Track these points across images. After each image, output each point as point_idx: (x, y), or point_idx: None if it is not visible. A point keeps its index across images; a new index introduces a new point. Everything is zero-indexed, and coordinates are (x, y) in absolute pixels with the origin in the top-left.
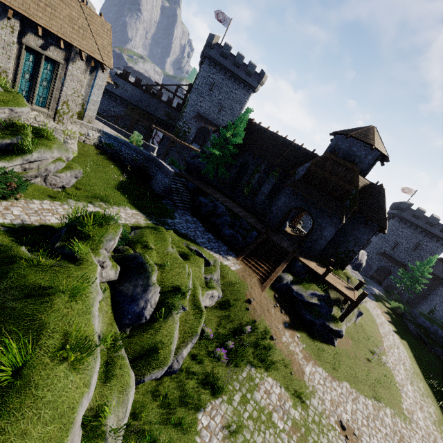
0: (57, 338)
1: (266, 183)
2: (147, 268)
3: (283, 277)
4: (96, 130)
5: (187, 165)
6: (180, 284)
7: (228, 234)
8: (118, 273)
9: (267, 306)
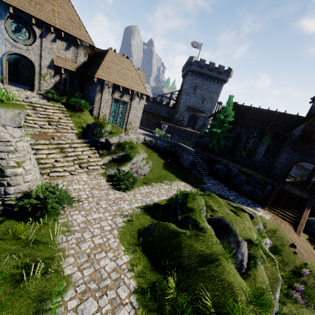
0: (243, 295)
1: (261, 146)
2: (231, 228)
3: (311, 222)
4: (141, 134)
5: (196, 143)
6: (249, 237)
7: (247, 190)
8: (214, 233)
9: (309, 249)
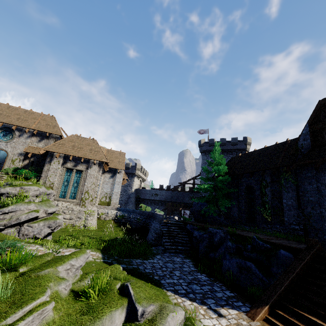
0: None
1: (284, 192)
2: None
3: None
4: (115, 209)
5: (192, 214)
6: None
7: (231, 267)
8: None
9: None
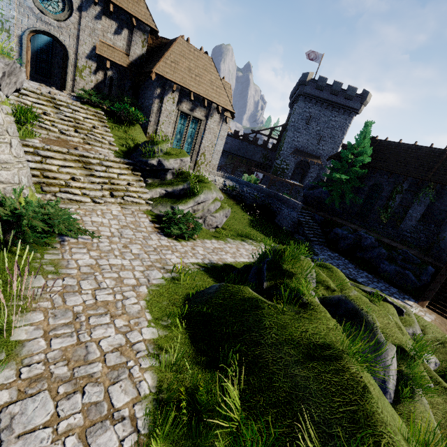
0: (405, 446)
1: (415, 205)
2: (364, 317)
3: None
4: (220, 176)
5: (305, 197)
6: (399, 342)
7: (389, 271)
8: None
9: None
